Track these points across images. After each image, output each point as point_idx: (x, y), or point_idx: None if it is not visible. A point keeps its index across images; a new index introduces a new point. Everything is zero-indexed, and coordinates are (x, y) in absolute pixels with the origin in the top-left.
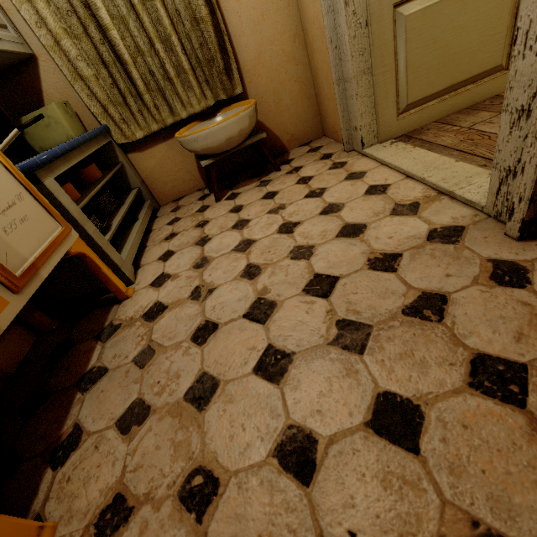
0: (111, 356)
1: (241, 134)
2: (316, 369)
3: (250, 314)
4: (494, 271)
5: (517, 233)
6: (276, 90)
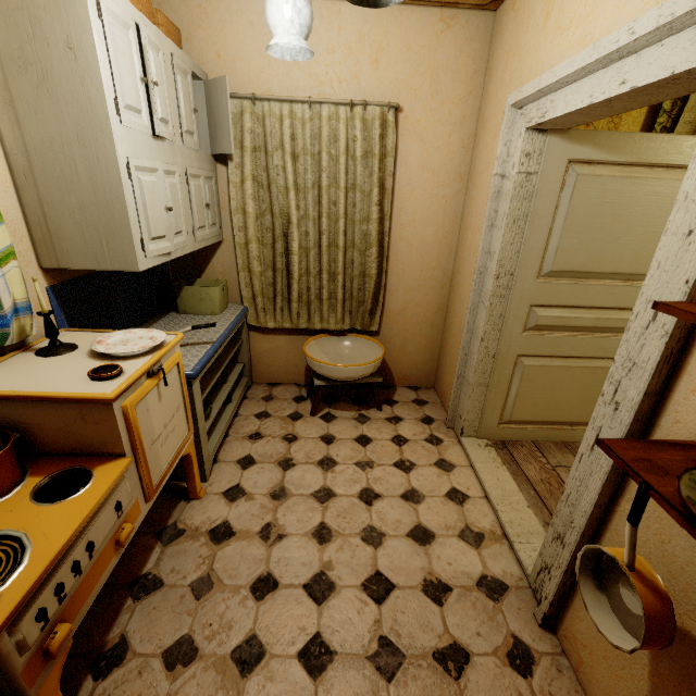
0: (169, 567)
1: (361, 377)
2: (350, 680)
3: (310, 586)
4: (512, 649)
5: (540, 620)
6: (406, 337)
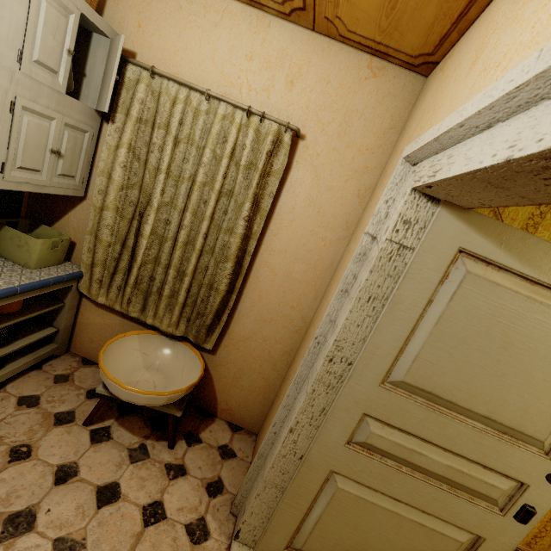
0: None
1: (148, 405)
2: None
3: None
4: None
5: None
6: (243, 368)
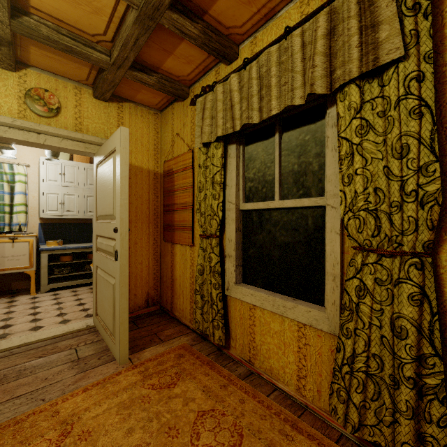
0: None
1: None
2: None
3: None
4: None
5: None
6: None
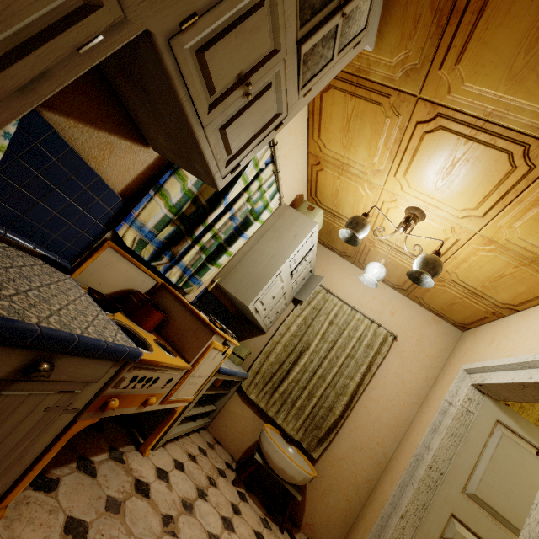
0: (105, 472)
1: (291, 477)
2: None
3: None
4: None
5: None
6: (332, 485)
